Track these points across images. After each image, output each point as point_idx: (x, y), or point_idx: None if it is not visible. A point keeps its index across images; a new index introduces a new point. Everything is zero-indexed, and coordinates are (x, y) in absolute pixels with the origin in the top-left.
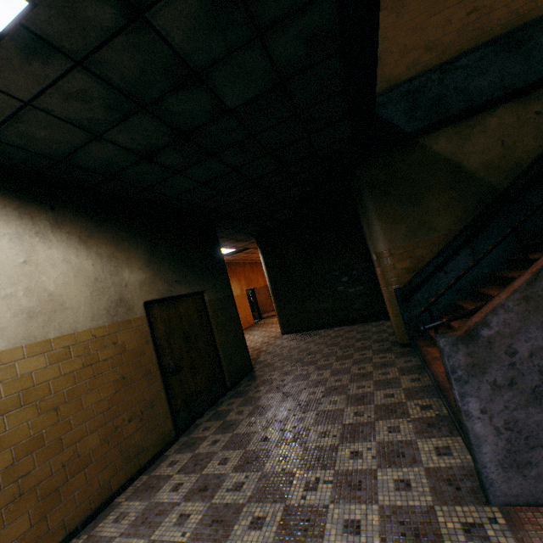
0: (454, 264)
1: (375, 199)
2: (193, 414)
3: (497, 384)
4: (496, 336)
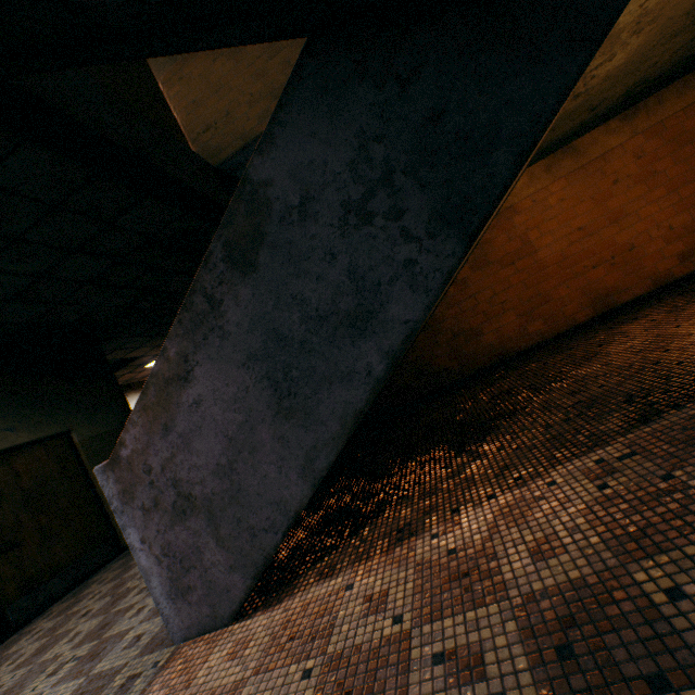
0: None
1: None
2: (44, 599)
3: (147, 508)
4: (134, 454)
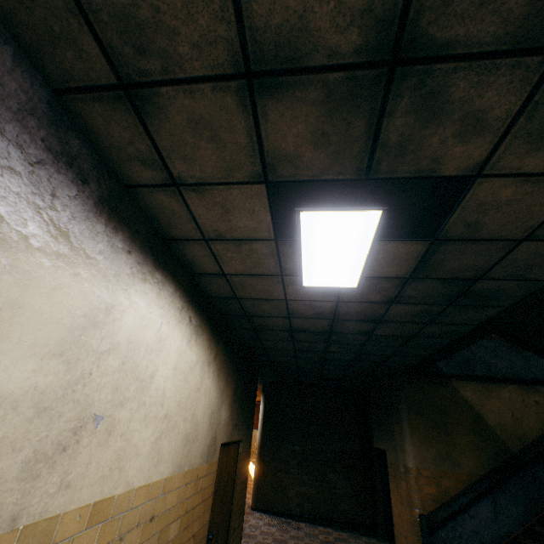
0: (477, 509)
1: (411, 414)
2: None
3: None
4: None
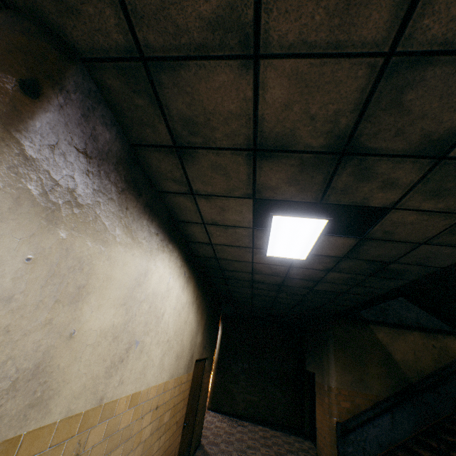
0: (380, 421)
1: (337, 348)
2: None
3: None
4: None
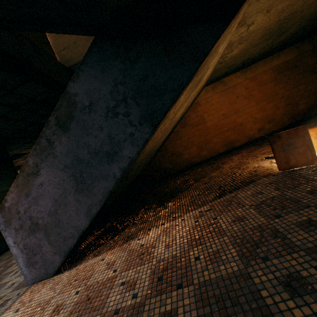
0: None
1: None
2: None
3: (17, 228)
4: (11, 205)
